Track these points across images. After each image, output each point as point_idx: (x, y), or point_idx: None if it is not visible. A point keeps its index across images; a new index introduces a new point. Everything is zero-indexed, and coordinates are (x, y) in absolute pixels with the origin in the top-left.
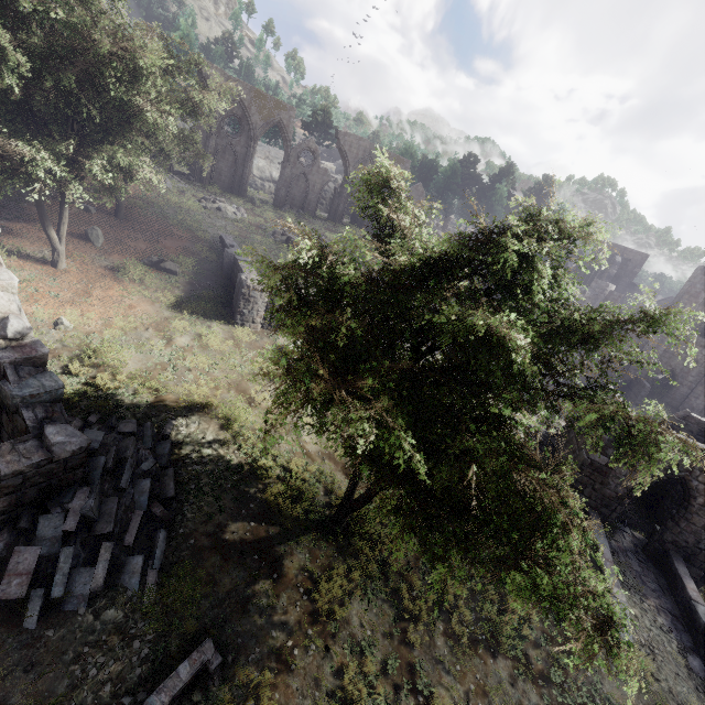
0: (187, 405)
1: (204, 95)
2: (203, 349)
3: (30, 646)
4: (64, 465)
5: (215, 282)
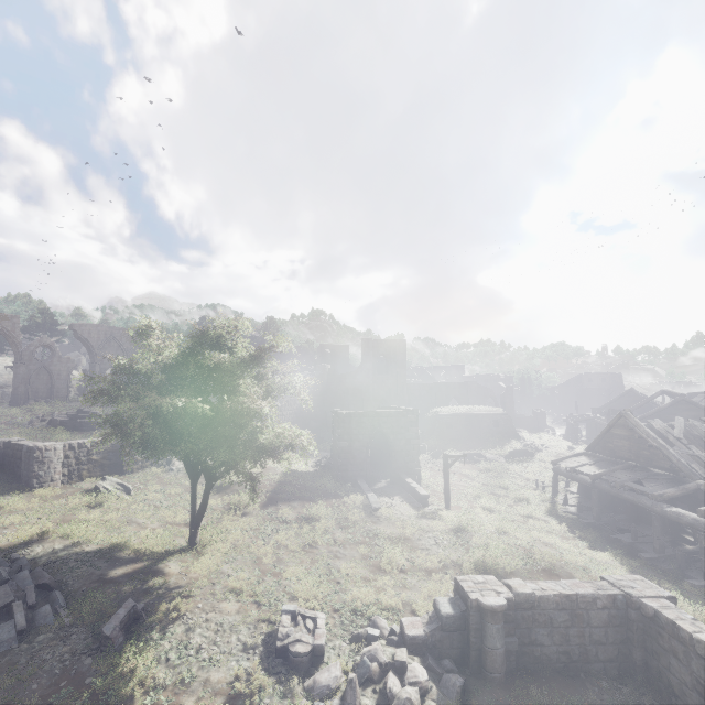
0: (23, 542)
1: None
2: (9, 513)
3: None
4: None
5: None
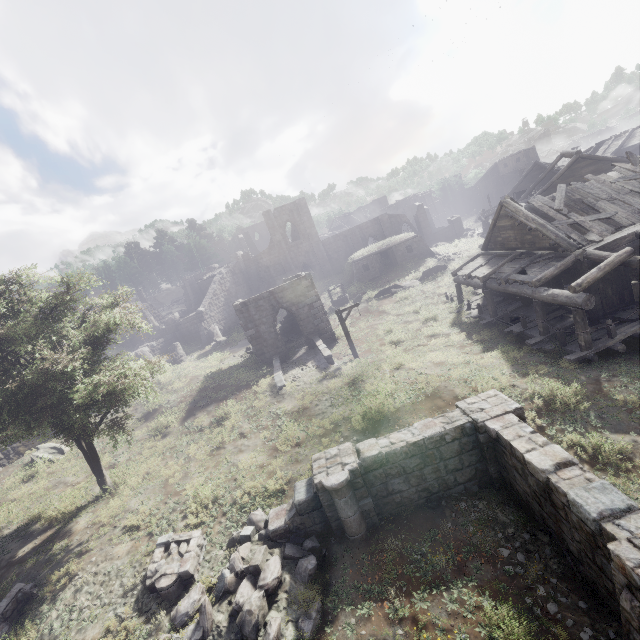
0: None
1: None
2: None
3: None
4: None
5: None
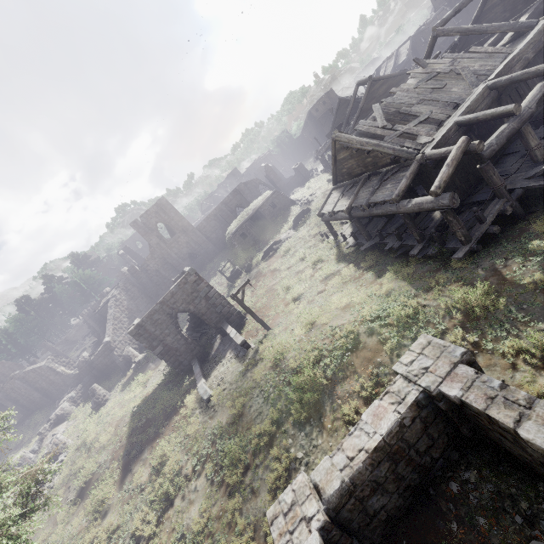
0: None
1: None
2: None
3: None
4: None
5: None
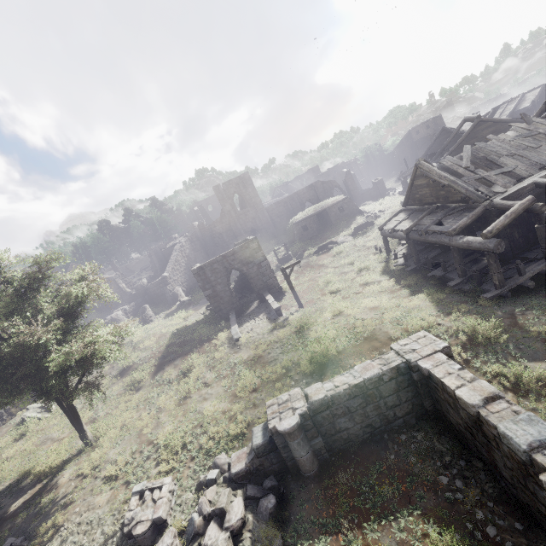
0: None
1: None
2: None
3: None
4: None
5: None
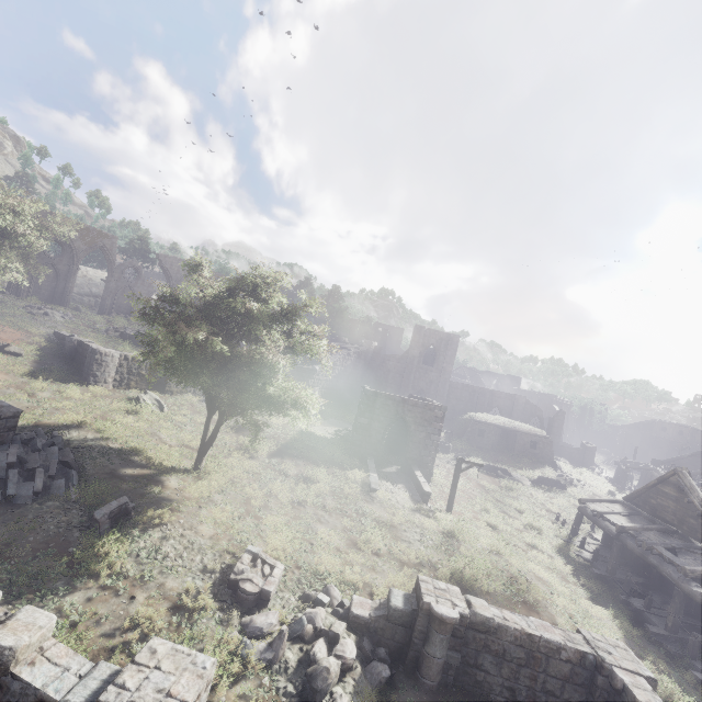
0: (65, 425)
1: (59, 226)
2: (65, 399)
3: (0, 515)
4: (5, 424)
5: (60, 361)
